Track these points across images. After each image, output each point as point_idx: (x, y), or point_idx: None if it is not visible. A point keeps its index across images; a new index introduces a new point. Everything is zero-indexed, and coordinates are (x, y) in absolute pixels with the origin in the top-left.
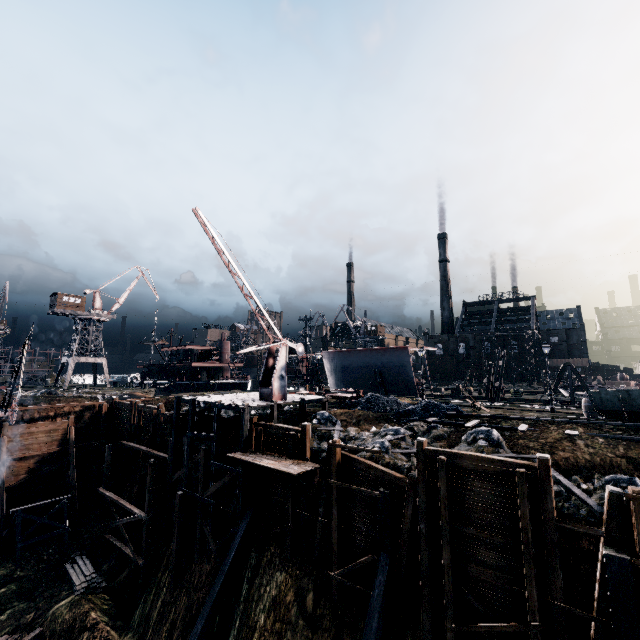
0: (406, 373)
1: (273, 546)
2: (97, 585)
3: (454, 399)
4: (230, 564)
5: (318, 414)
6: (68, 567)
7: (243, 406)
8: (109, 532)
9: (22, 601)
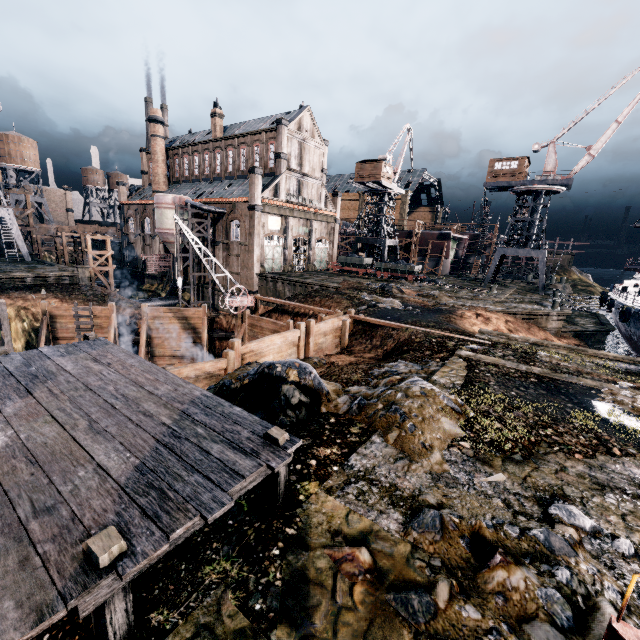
0: None
1: None
2: None
3: None
4: None
5: None
6: None
7: None
8: None
9: None
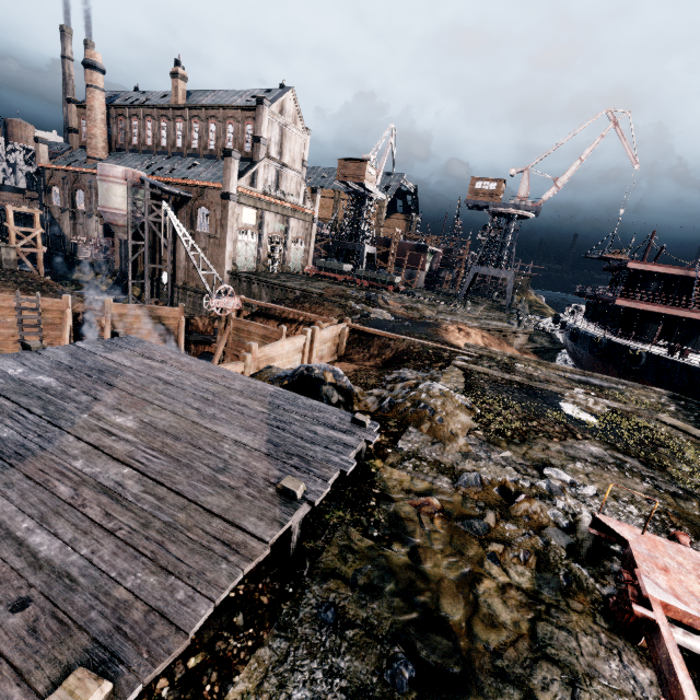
0: None
1: None
2: None
3: None
4: None
5: None
6: None
7: None
8: None
9: None
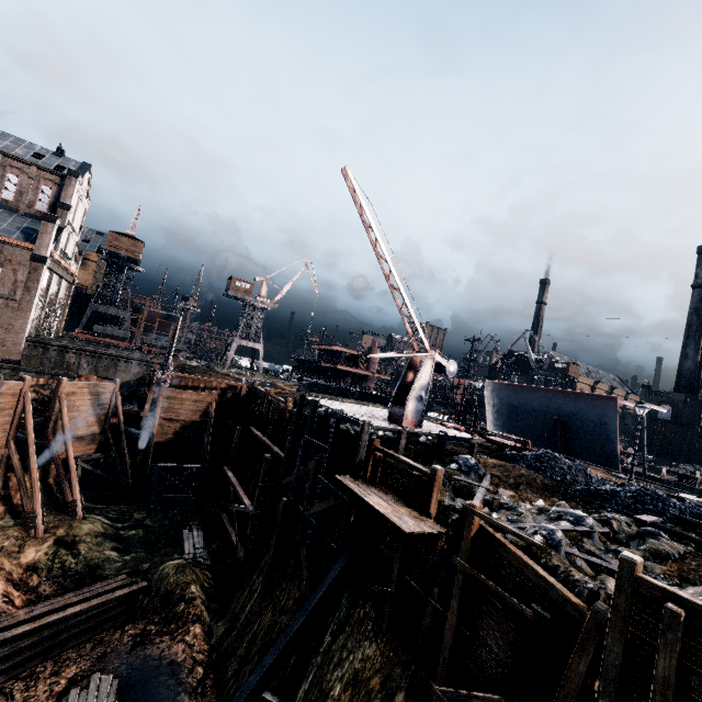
0: (605, 434)
1: (368, 606)
2: (203, 560)
3: (687, 492)
4: (315, 605)
5: (460, 458)
6: (184, 533)
7: (363, 422)
8: (225, 512)
9: (144, 549)
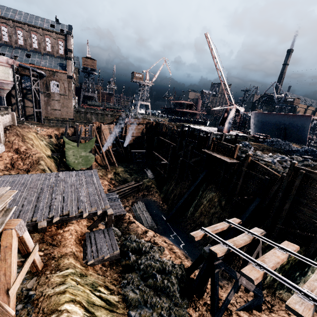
0: (303, 131)
1: (212, 184)
2: (153, 178)
3: None
4: (196, 184)
5: (243, 142)
6: (146, 171)
7: (210, 132)
8: (155, 165)
9: (136, 175)
